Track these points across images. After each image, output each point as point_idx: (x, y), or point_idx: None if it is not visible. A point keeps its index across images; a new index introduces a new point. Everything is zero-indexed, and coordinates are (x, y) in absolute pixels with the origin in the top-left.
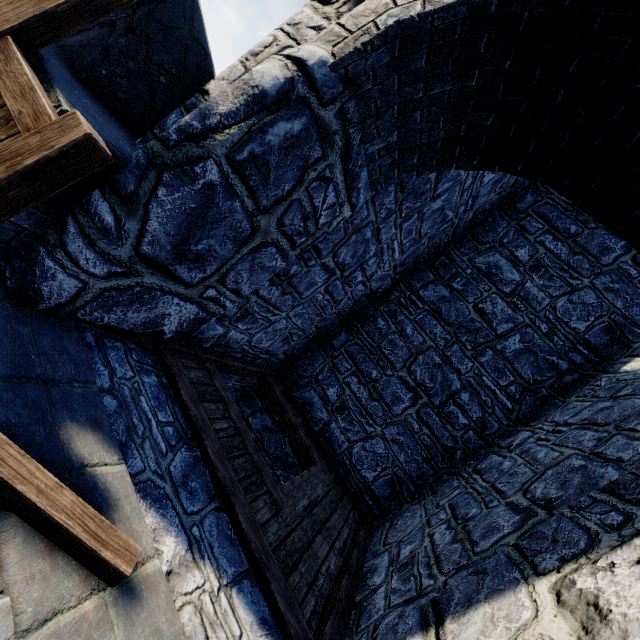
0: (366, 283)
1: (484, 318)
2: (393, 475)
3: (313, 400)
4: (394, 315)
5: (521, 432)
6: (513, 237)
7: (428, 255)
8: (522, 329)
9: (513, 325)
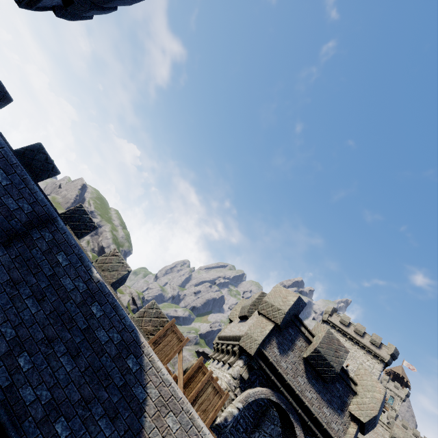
0: None
1: None
2: None
3: None
4: None
5: (256, 432)
6: None
7: None
8: None
9: None
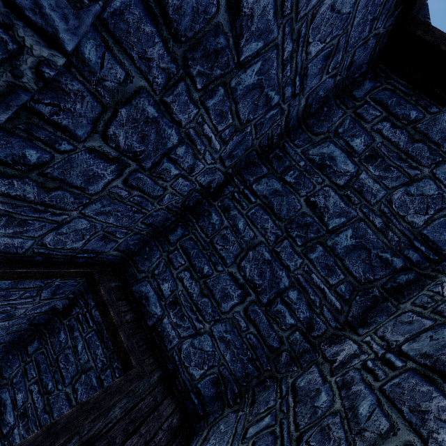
0: (189, 177)
1: (316, 212)
2: (219, 374)
3: (149, 294)
4: (227, 210)
5: (348, 341)
6: (349, 126)
7: (261, 148)
8: (355, 224)
9: (345, 219)
